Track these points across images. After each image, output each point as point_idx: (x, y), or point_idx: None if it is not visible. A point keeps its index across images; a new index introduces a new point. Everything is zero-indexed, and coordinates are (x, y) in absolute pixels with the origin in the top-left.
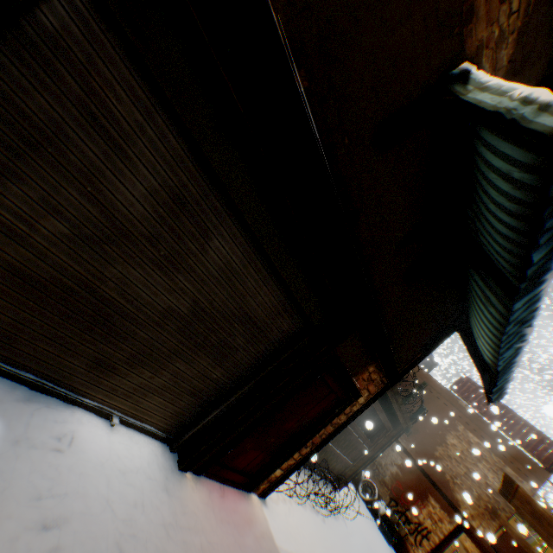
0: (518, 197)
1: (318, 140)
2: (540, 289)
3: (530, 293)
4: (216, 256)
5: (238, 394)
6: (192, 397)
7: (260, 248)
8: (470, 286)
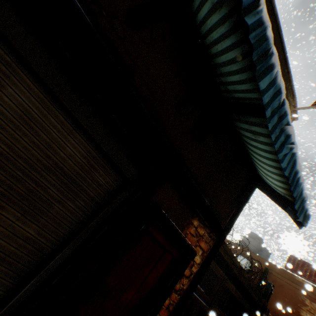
0: (225, 13)
1: (79, 7)
2: (275, 76)
3: (268, 76)
4: (12, 102)
5: (59, 255)
6: (1, 264)
7: (59, 102)
8: (243, 137)
